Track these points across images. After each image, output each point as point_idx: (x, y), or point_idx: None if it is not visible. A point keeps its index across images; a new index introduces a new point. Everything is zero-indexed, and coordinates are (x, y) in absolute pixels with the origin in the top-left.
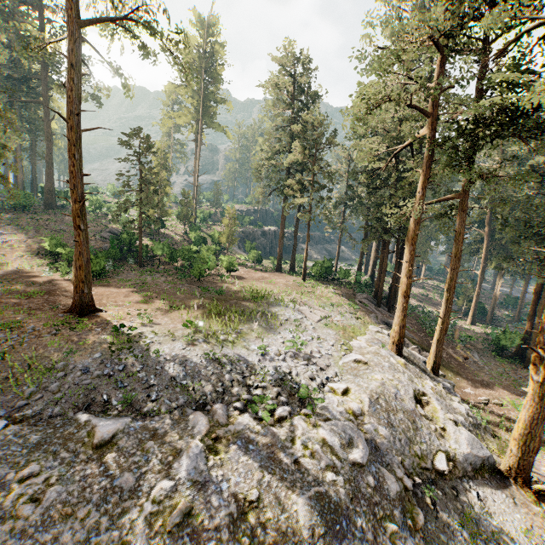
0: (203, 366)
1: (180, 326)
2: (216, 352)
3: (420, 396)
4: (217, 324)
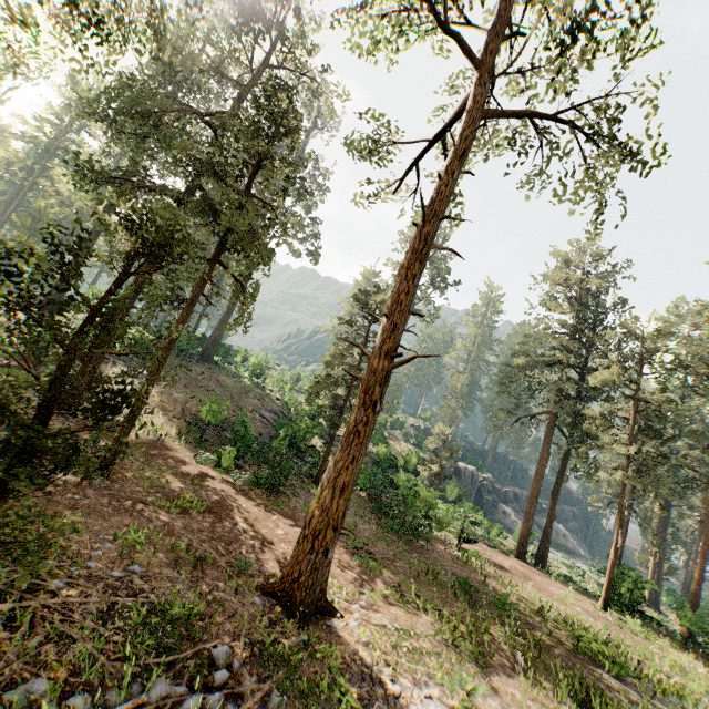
0: None
1: None
2: None
3: None
4: None
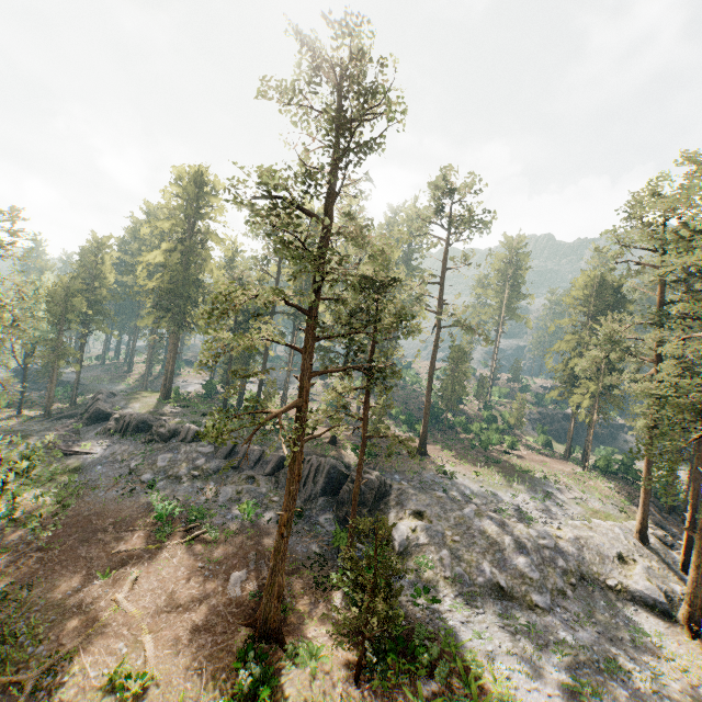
0: (478, 491)
1: (468, 472)
2: (486, 488)
3: (628, 559)
4: (490, 477)
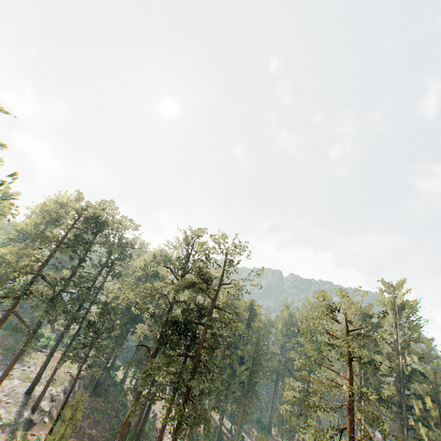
0: None
1: None
2: None
3: None
4: None
